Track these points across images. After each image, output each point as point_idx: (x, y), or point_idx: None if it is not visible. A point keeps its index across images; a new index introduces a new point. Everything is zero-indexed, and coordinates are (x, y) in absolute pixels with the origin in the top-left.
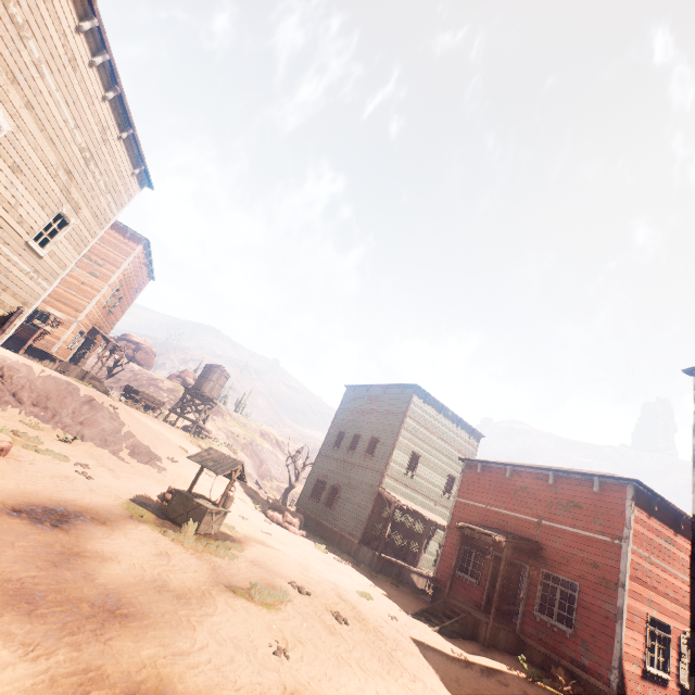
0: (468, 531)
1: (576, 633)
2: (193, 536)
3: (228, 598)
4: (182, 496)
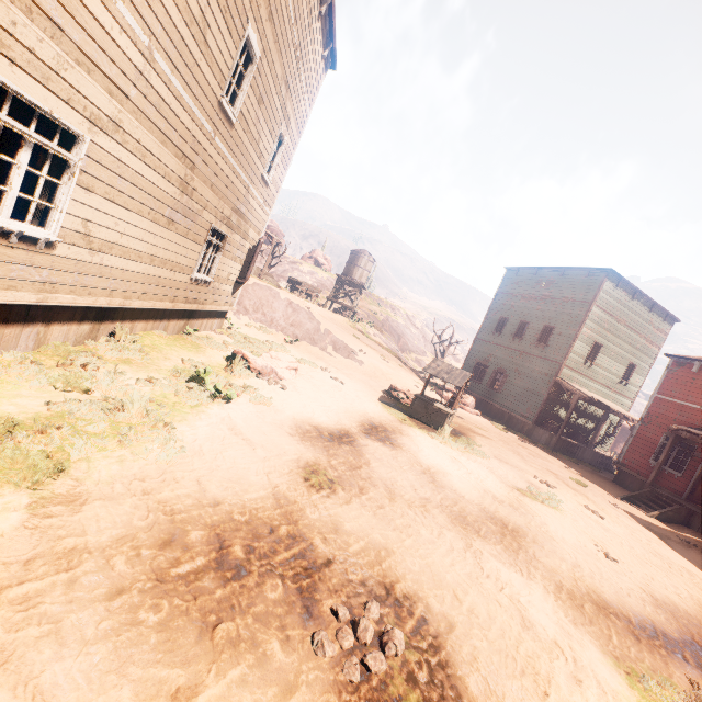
0: (686, 435)
1: None
2: (450, 438)
3: (531, 503)
4: (423, 402)
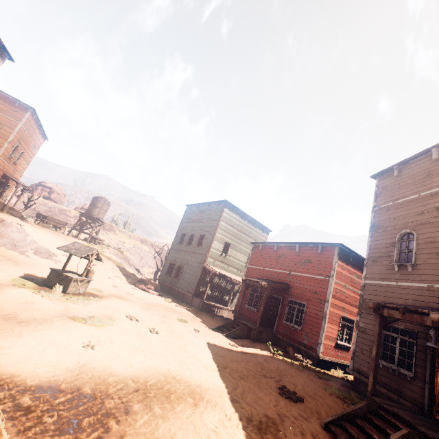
0: (248, 282)
1: (302, 329)
2: (60, 294)
3: (66, 323)
4: (56, 272)
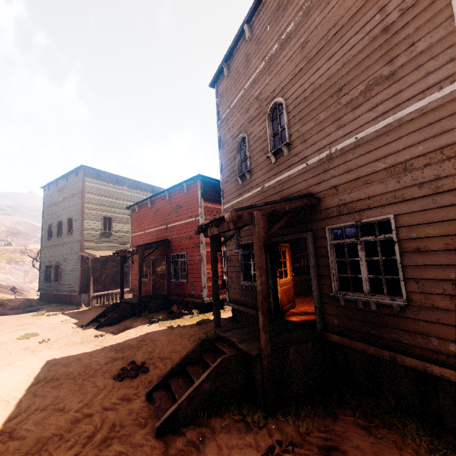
0: (121, 253)
1: (188, 280)
2: None
3: None
4: None
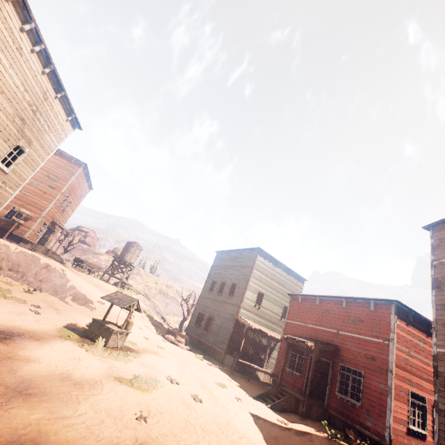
0: (291, 340)
1: (362, 405)
2: (102, 348)
3: (114, 385)
4: (98, 323)
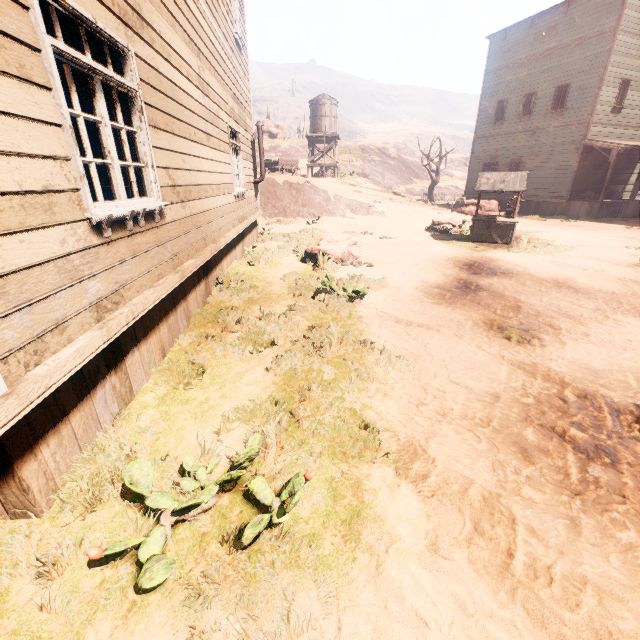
0: None
1: None
2: (530, 246)
3: None
4: (483, 223)
